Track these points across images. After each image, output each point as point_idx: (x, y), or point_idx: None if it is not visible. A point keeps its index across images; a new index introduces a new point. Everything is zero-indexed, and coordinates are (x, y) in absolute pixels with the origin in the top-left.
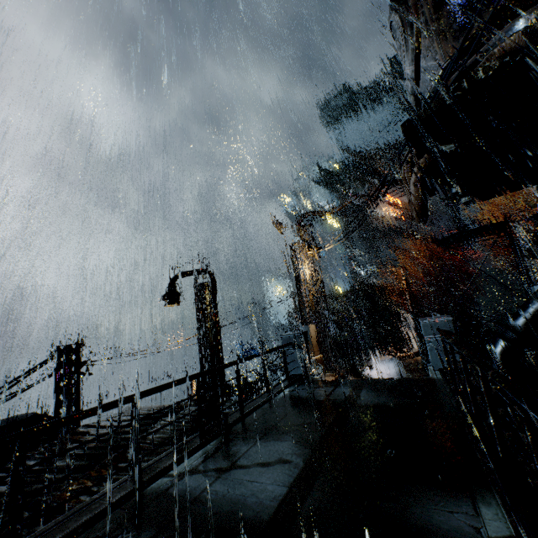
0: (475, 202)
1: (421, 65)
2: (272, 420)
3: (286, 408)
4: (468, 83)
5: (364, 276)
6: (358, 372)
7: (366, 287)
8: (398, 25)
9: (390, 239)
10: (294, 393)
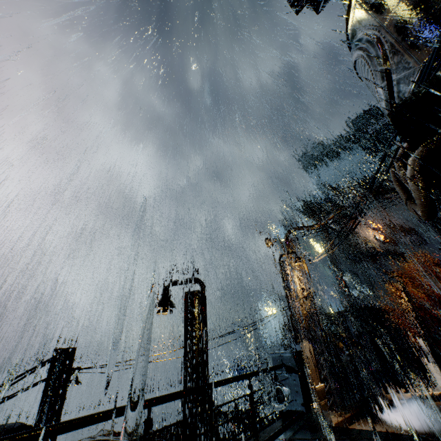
0: None
1: (393, 79)
2: None
3: None
4: None
5: (355, 297)
6: (373, 414)
7: (360, 308)
8: (362, 59)
9: (377, 261)
10: None
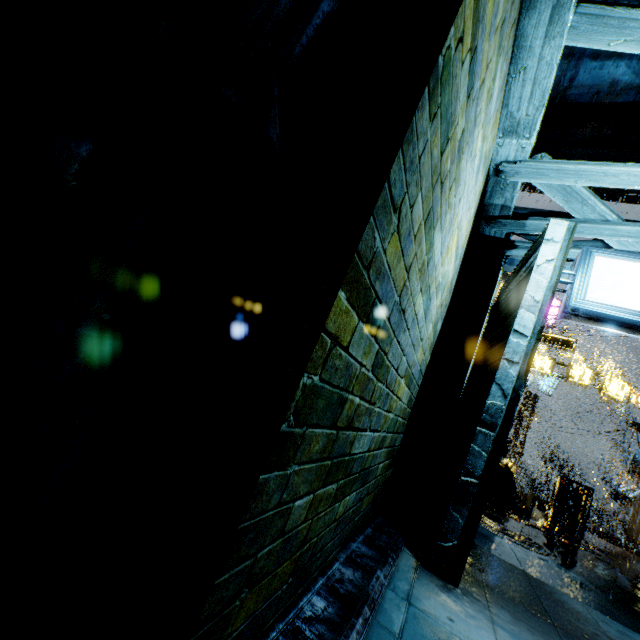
0: None
1: None
2: None
3: None
4: None
5: None
6: None
7: None
8: None
9: None
10: None
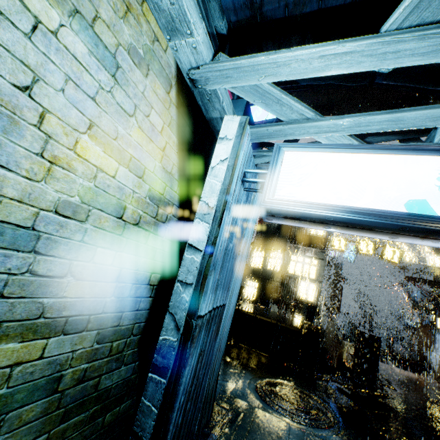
0: None
1: None
2: None
3: None
4: None
5: None
6: None
7: None
8: None
9: None
10: None
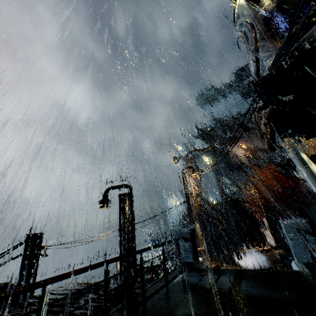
0: (305, 139)
1: (259, 57)
2: (167, 307)
3: (179, 295)
4: (298, 53)
5: (229, 193)
6: (232, 261)
7: (231, 200)
8: (242, 38)
9: (244, 170)
10: (186, 280)
